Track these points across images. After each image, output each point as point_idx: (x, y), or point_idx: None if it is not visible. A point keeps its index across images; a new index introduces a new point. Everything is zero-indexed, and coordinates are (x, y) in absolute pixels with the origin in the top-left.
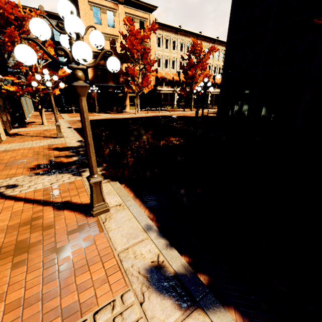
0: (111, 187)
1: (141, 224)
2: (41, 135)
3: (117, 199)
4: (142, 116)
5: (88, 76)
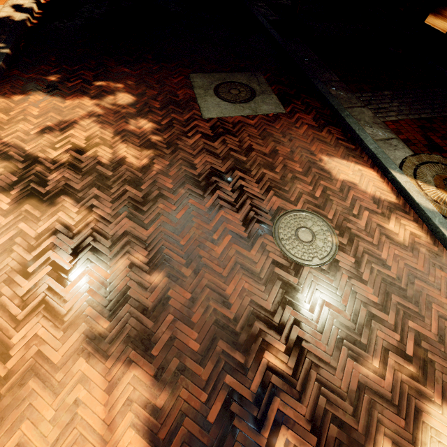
0: None
1: None
2: None
3: None
4: None
5: None
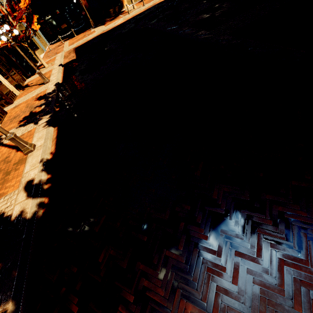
0: (45, 132)
1: (40, 158)
2: (39, 82)
3: (42, 142)
4: (134, 16)
5: None
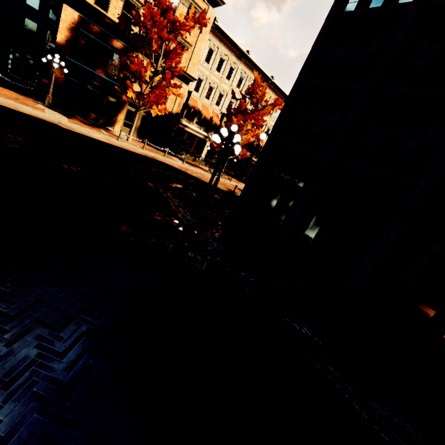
0: None
1: None
2: None
3: None
4: (124, 148)
5: (57, 35)
